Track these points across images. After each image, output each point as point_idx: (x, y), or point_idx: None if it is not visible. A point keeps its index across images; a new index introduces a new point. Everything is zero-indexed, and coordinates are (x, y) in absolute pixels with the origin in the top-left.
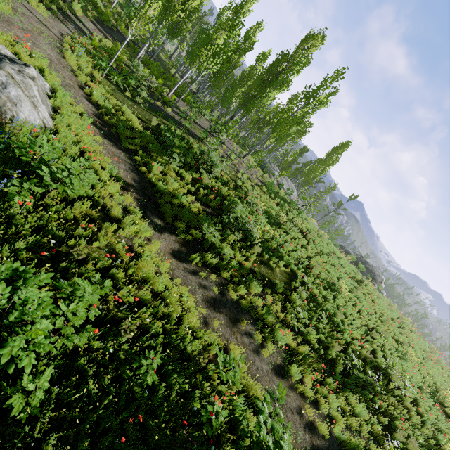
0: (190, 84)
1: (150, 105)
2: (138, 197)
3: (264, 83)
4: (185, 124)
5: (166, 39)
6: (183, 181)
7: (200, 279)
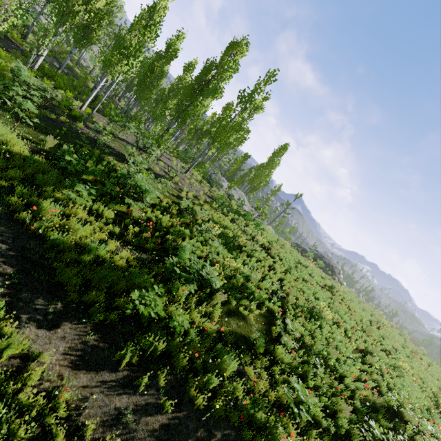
0: (118, 100)
1: (48, 122)
2: (5, 272)
3: (195, 92)
4: (101, 141)
5: (74, 48)
6: (100, 222)
7: (137, 394)
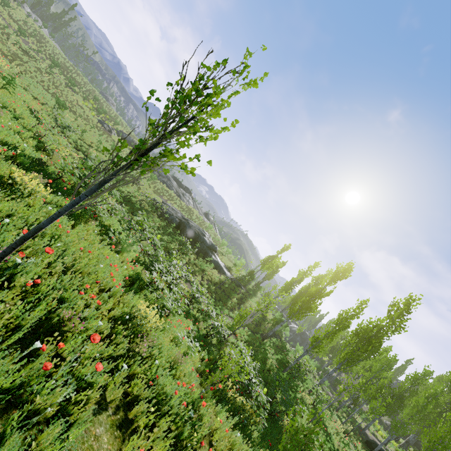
0: None
1: None
2: None
3: None
4: None
5: None
6: None
7: None
